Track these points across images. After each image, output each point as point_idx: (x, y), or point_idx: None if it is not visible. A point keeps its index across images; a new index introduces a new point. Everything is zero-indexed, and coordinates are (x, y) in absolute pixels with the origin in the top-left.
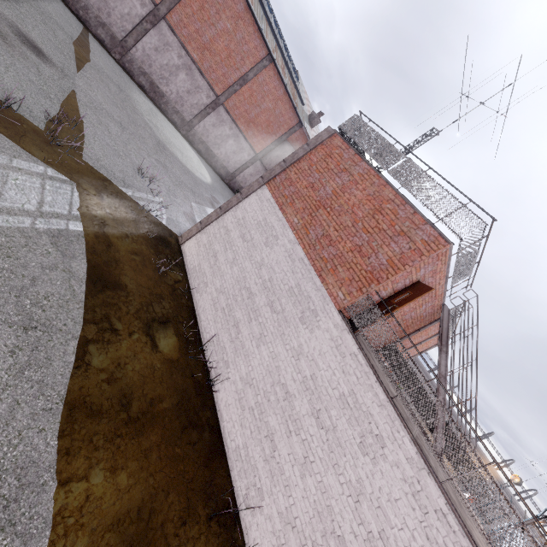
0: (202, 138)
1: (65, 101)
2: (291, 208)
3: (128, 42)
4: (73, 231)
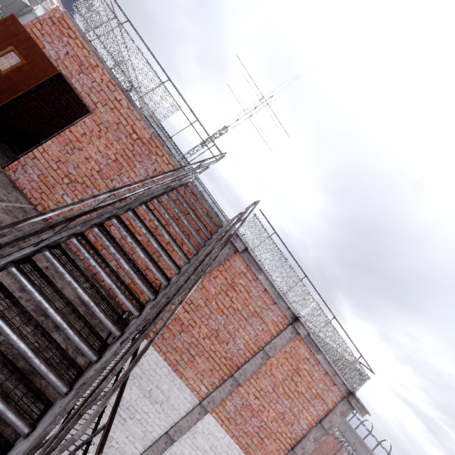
0: None
1: None
2: None
3: None
4: None
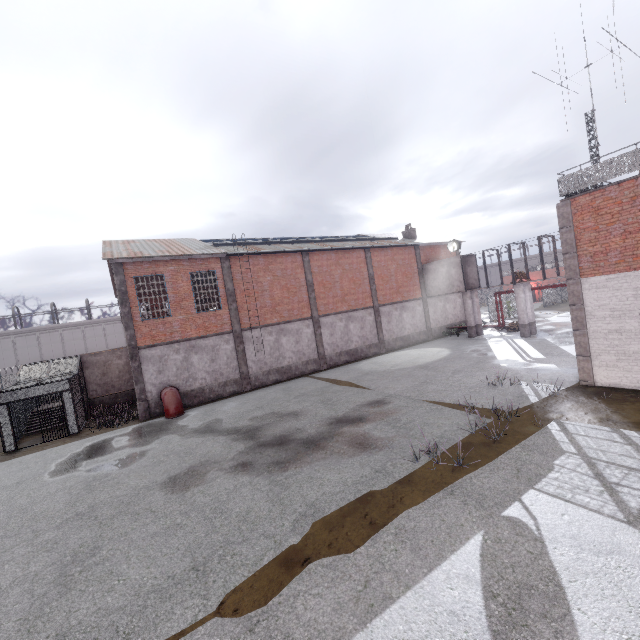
0: (393, 338)
1: (429, 403)
2: None
3: (321, 352)
4: None
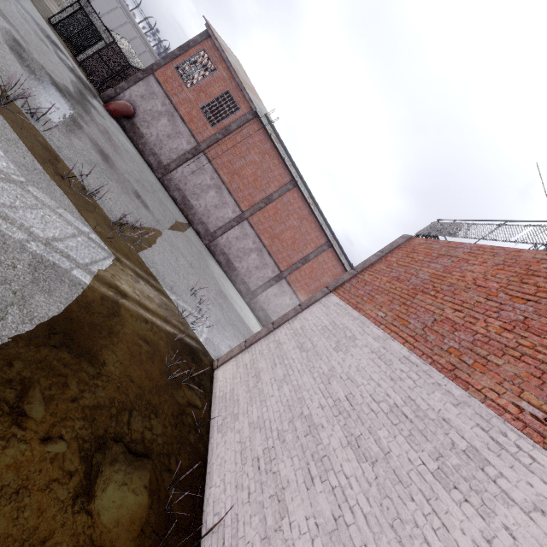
0: (263, 306)
1: (148, 228)
2: (371, 304)
3: (217, 233)
4: (75, 277)
